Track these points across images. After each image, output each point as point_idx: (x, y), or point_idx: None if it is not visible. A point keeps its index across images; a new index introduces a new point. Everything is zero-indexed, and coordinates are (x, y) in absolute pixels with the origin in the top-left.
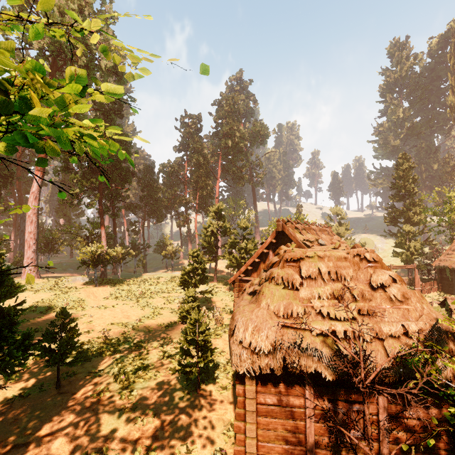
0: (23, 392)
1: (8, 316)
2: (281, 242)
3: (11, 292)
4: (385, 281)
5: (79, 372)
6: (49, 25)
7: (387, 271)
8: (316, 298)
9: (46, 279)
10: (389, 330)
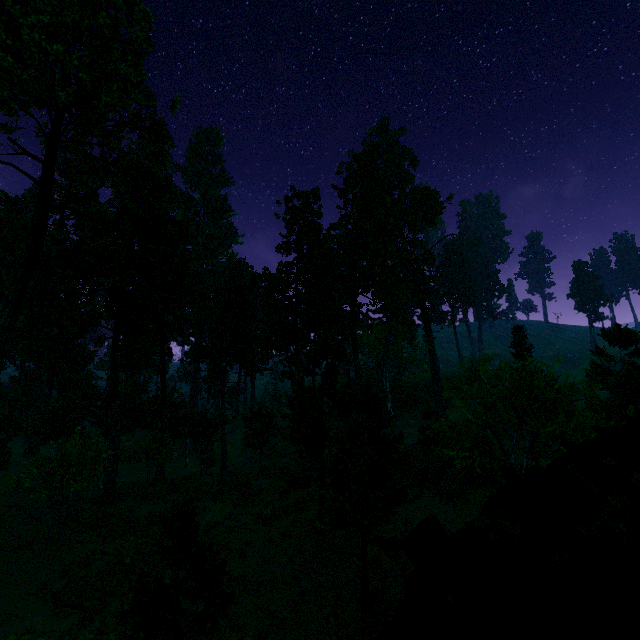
0: None
1: None
2: None
3: None
4: None
5: None
6: None
7: None
8: None
9: None
10: None
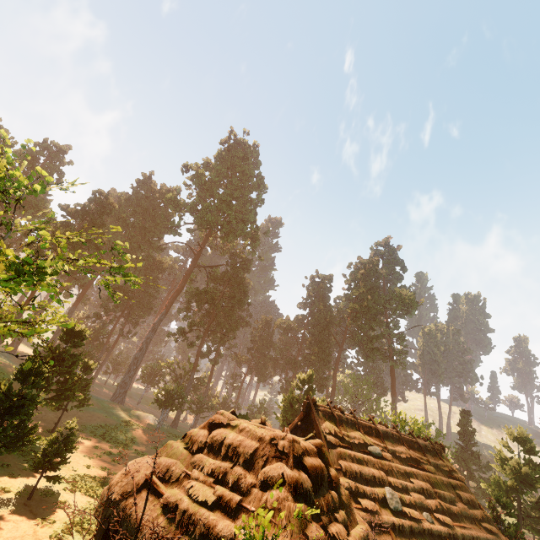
0: (8, 488)
1: (26, 399)
2: (309, 429)
3: (40, 383)
4: (272, 477)
5: (56, 496)
6: (206, 211)
7: (285, 468)
8: (199, 469)
9: (126, 407)
10: (221, 531)
